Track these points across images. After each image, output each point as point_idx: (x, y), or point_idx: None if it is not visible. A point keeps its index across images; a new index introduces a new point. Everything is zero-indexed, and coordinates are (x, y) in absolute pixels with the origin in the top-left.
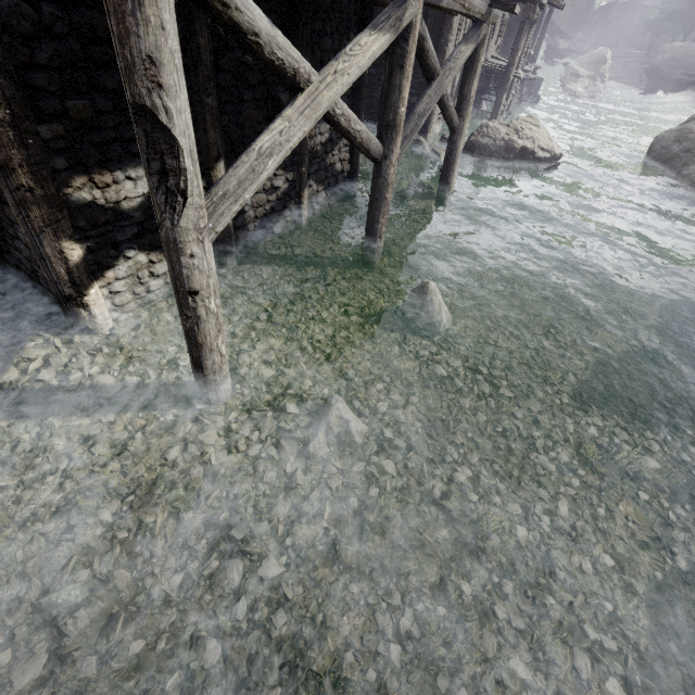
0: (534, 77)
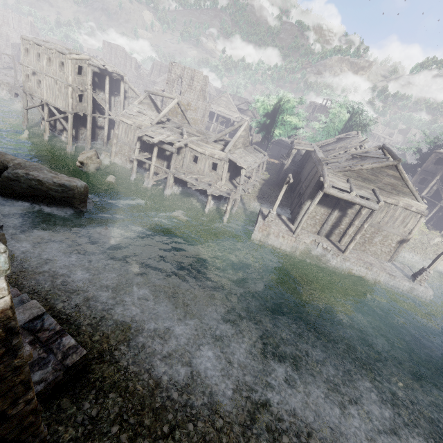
0: (192, 187)
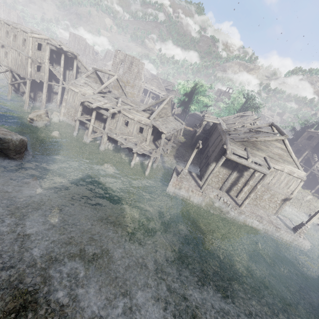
0: (121, 145)
